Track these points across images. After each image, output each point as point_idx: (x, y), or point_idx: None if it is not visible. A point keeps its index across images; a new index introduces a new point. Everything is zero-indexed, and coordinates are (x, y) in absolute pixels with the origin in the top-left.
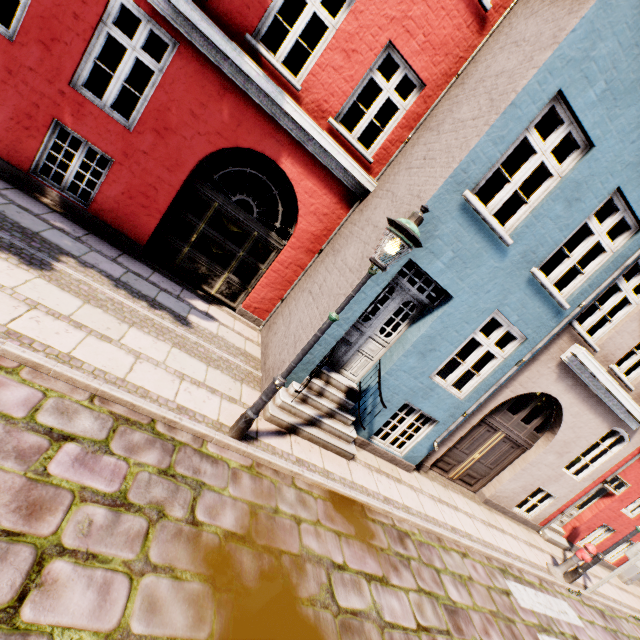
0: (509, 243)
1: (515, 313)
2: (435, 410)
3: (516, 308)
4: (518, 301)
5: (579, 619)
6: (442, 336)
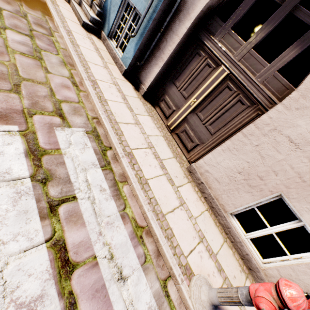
0: None
1: None
2: (139, 0)
3: None
4: None
5: None
6: None
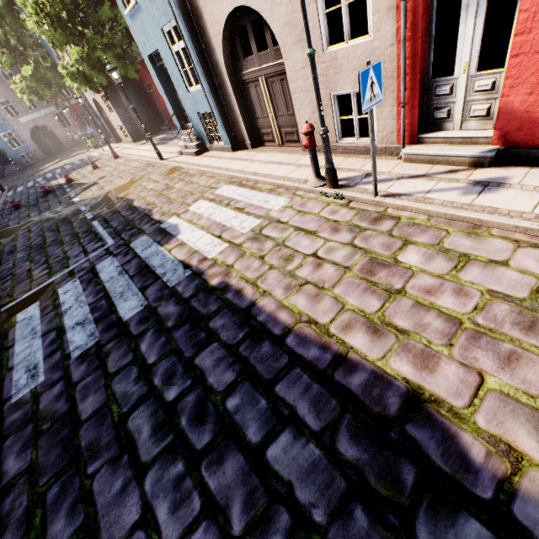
0: (135, 3)
1: (162, 18)
2: (204, 106)
3: (160, 16)
4: (157, 12)
5: (281, 207)
6: (172, 69)
